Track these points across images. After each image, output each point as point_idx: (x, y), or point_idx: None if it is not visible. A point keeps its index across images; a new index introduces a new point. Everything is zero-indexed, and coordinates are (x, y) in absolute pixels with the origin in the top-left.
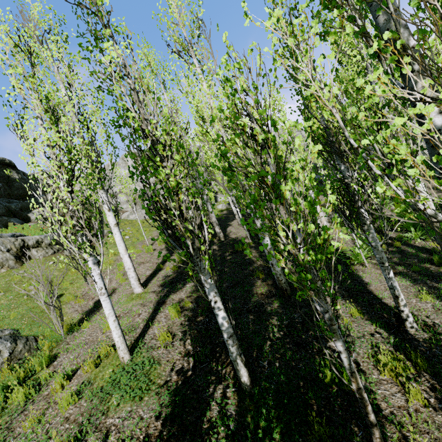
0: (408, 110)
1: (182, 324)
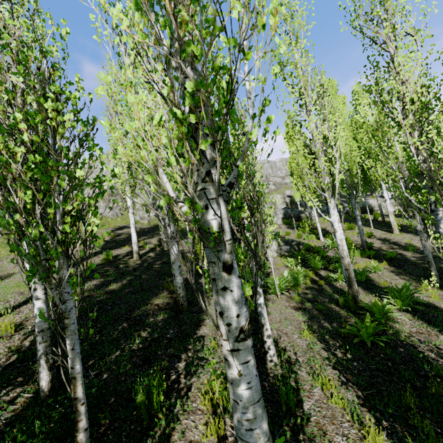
0: (152, 94)
1: None
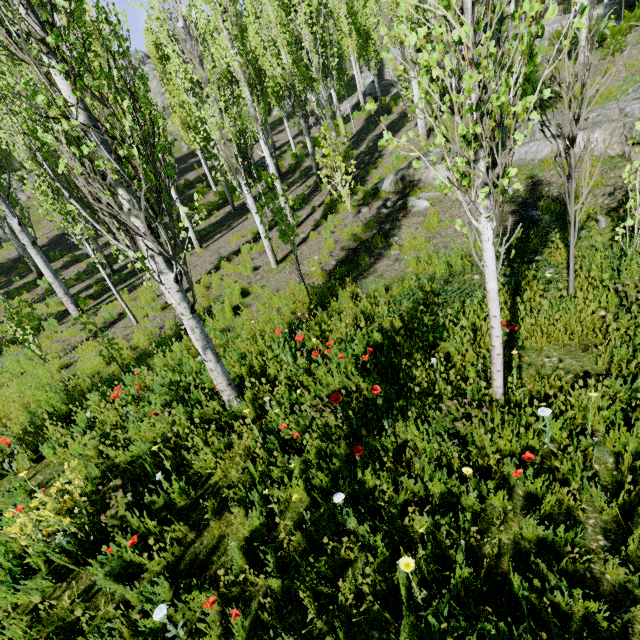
0: None
1: (55, 235)
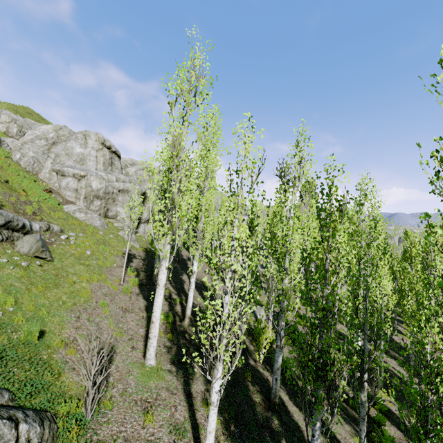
0: None
1: (224, 433)
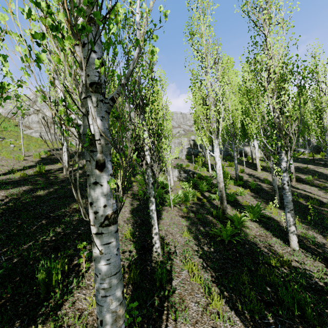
0: None
1: None
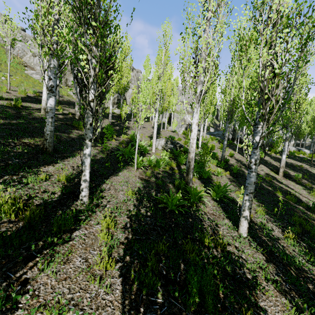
0: None
1: None
